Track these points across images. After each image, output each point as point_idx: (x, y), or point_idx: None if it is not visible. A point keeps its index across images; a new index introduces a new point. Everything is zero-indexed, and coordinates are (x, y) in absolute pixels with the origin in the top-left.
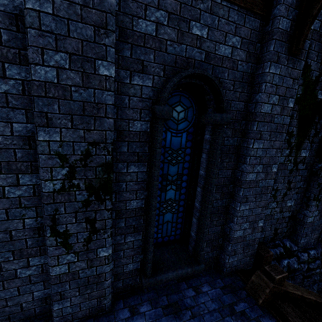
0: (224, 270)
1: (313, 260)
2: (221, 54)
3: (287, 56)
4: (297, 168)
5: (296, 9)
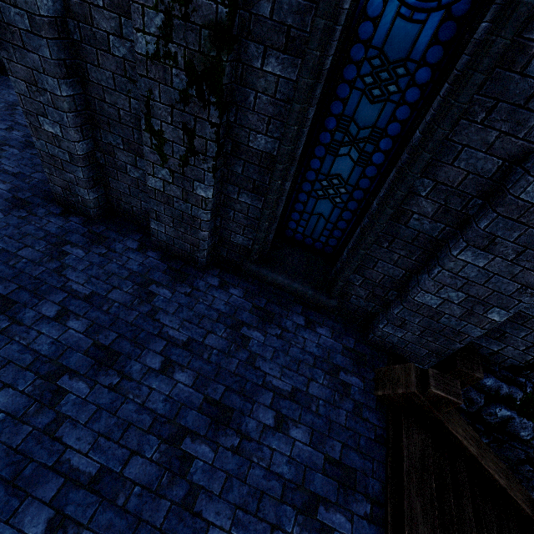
0: (369, 335)
1: None
2: None
3: None
4: None
5: None
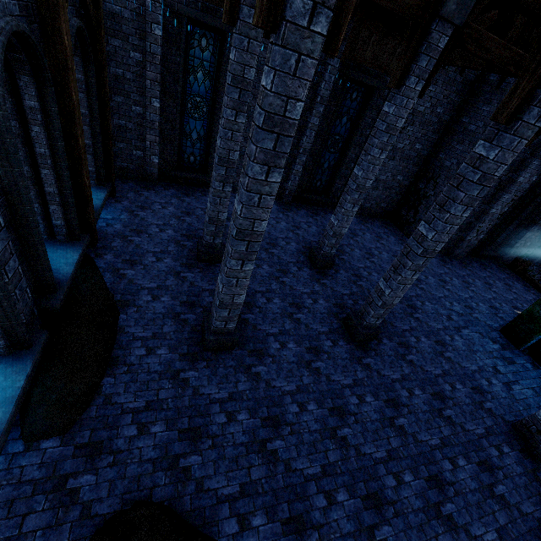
0: (499, 261)
1: (534, 272)
2: None
3: None
4: None
5: None
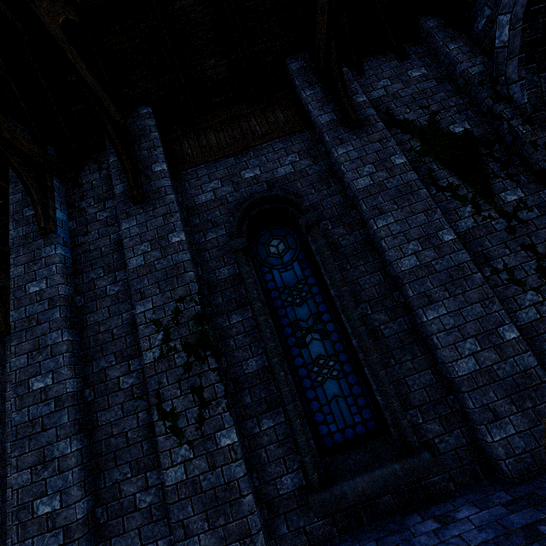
0: (502, 468)
1: None
2: (282, 175)
3: (351, 132)
4: (521, 220)
5: (331, 103)
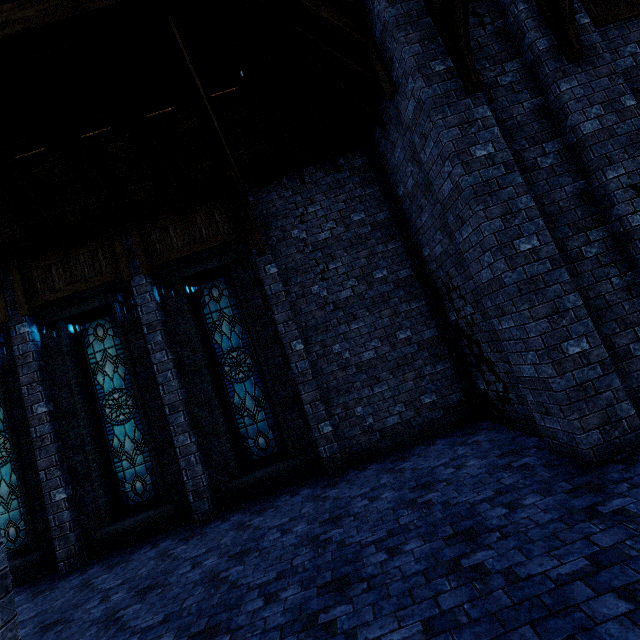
0: None
1: None
2: None
3: None
4: None
5: None
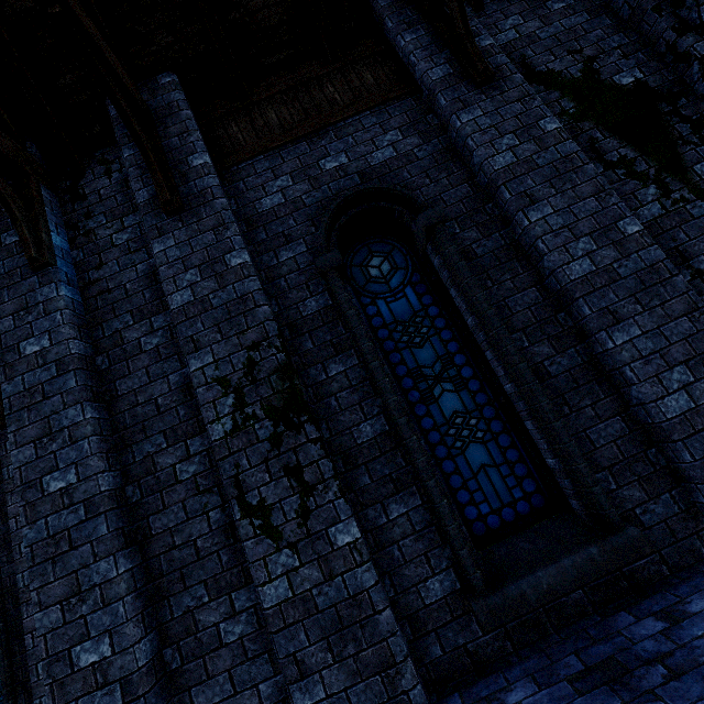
0: None
1: None
2: (380, 162)
3: (477, 90)
4: None
5: (443, 51)
